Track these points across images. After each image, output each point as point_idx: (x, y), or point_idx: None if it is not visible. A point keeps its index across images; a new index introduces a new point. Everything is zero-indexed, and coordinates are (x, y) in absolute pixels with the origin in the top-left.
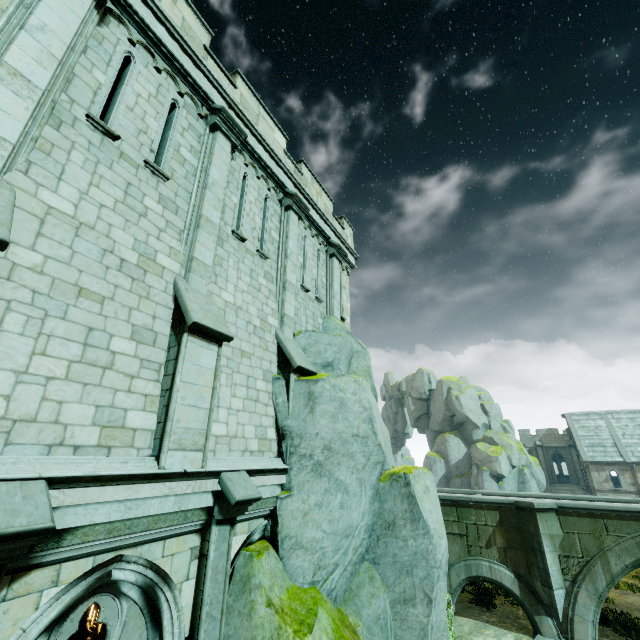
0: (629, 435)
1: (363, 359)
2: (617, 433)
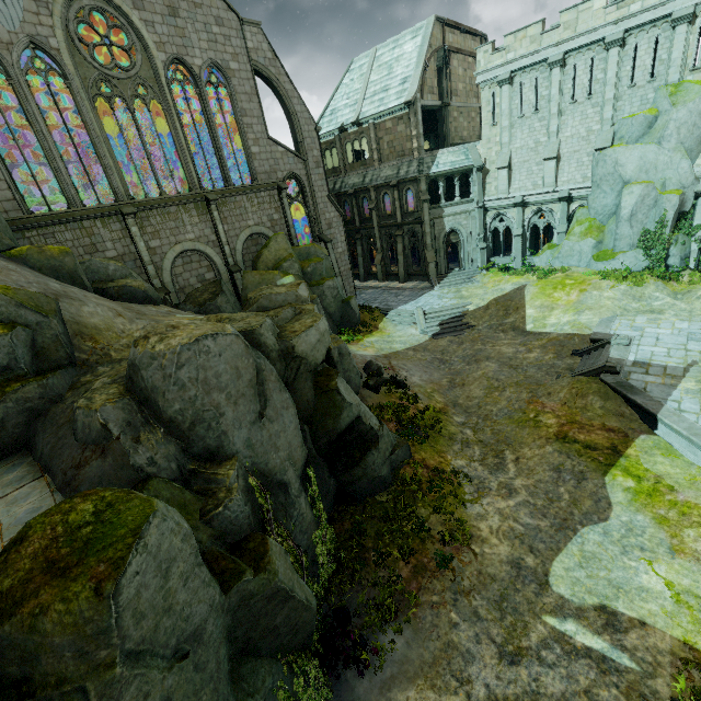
0: None
1: (667, 116)
2: None
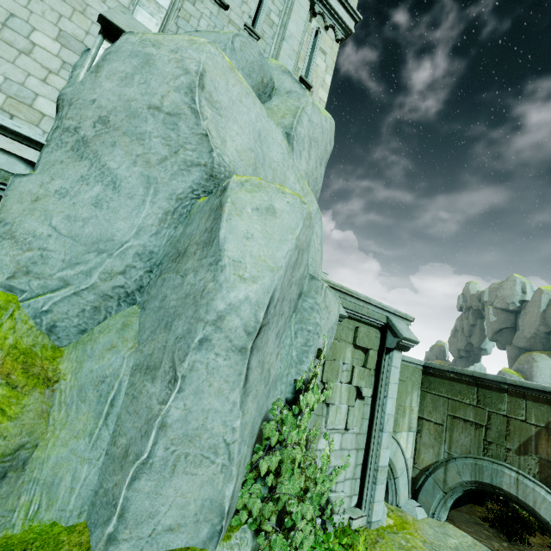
0: None
1: (295, 100)
2: None
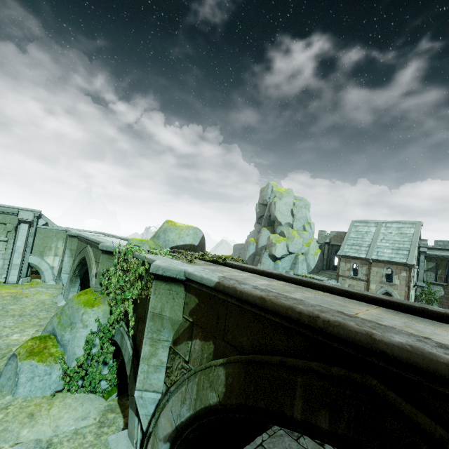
0: (386, 240)
1: None
2: (378, 238)
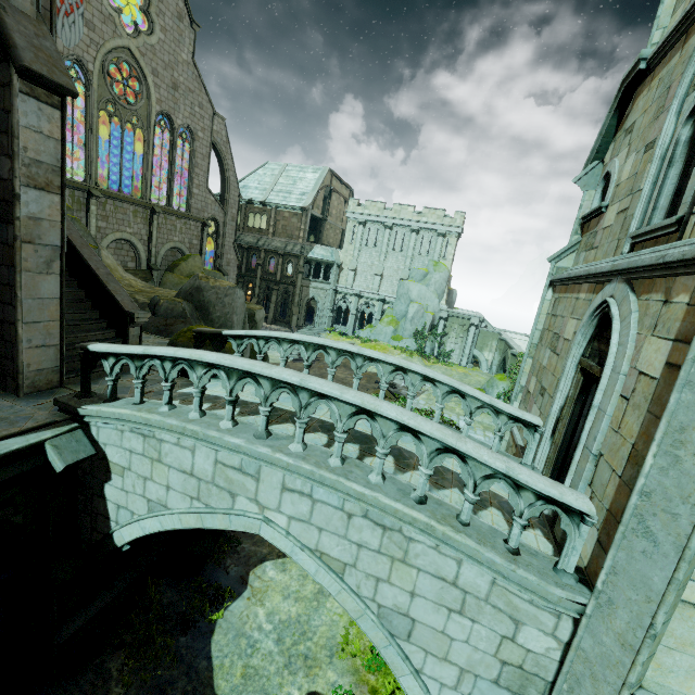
0: None
1: (432, 275)
2: None
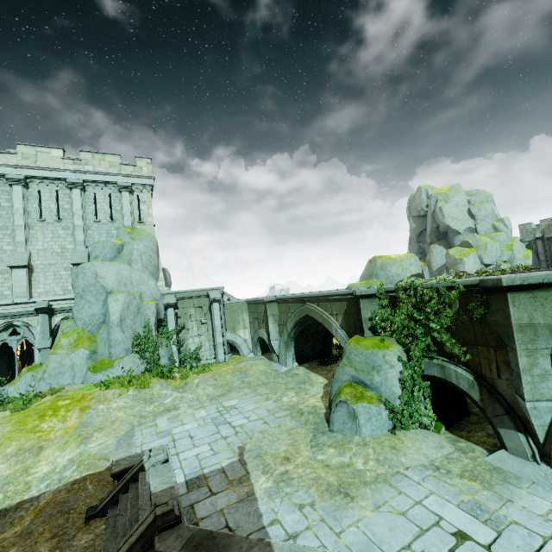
0: None
1: (130, 246)
2: None
